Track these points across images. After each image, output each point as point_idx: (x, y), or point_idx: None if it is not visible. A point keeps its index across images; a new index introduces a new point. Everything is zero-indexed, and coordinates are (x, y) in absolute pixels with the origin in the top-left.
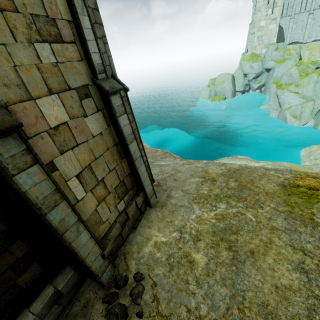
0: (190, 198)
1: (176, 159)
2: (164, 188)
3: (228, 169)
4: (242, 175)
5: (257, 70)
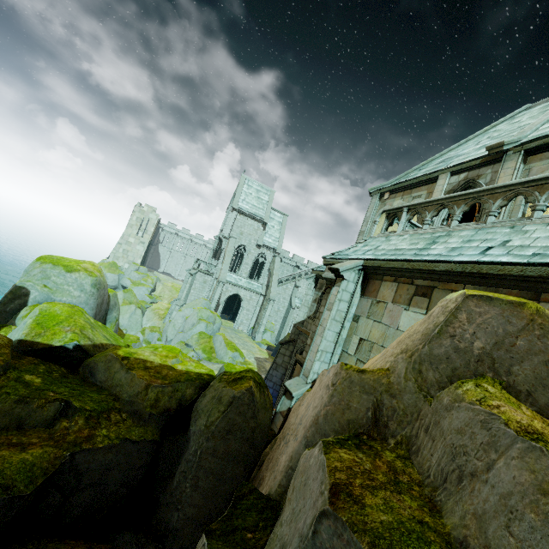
0: None
1: None
2: None
3: None
4: None
5: (112, 282)
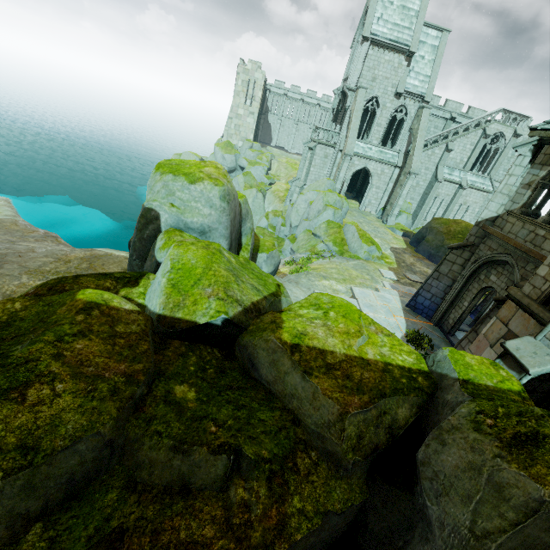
0: (24, 270)
1: (60, 245)
2: None
3: (92, 255)
4: (100, 260)
5: (230, 164)
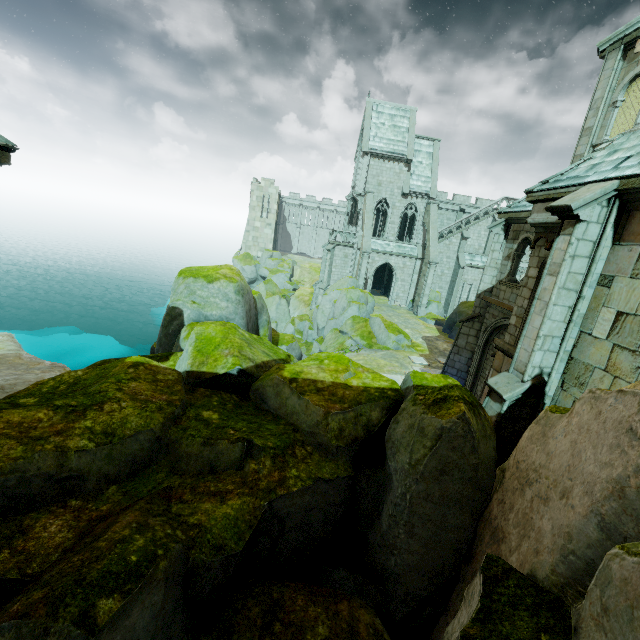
0: None
1: None
2: (7, 391)
3: None
4: None
5: (251, 274)
